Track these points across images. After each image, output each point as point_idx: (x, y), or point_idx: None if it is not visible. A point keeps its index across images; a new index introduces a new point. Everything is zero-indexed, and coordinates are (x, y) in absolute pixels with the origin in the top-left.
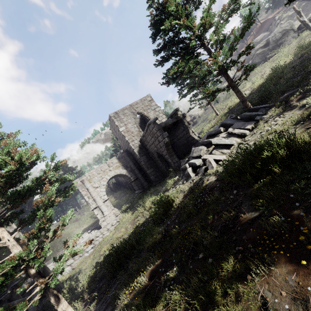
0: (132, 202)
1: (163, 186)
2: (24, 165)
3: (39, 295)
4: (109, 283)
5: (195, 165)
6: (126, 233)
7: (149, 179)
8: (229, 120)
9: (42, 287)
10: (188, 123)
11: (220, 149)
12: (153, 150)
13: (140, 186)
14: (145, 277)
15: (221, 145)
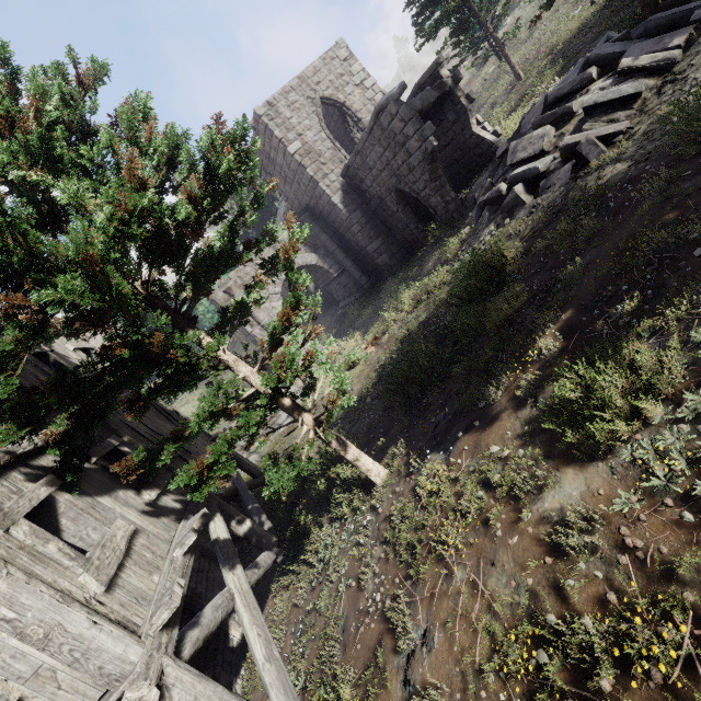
0: (343, 324)
1: (420, 266)
2: (245, 160)
3: (321, 430)
4: (407, 417)
5: (534, 174)
6: (375, 361)
7: (370, 268)
8: (608, 46)
9: (310, 426)
10: (469, 99)
11: (604, 117)
12: (383, 188)
13: (353, 287)
14: (547, 343)
15: (607, 105)
